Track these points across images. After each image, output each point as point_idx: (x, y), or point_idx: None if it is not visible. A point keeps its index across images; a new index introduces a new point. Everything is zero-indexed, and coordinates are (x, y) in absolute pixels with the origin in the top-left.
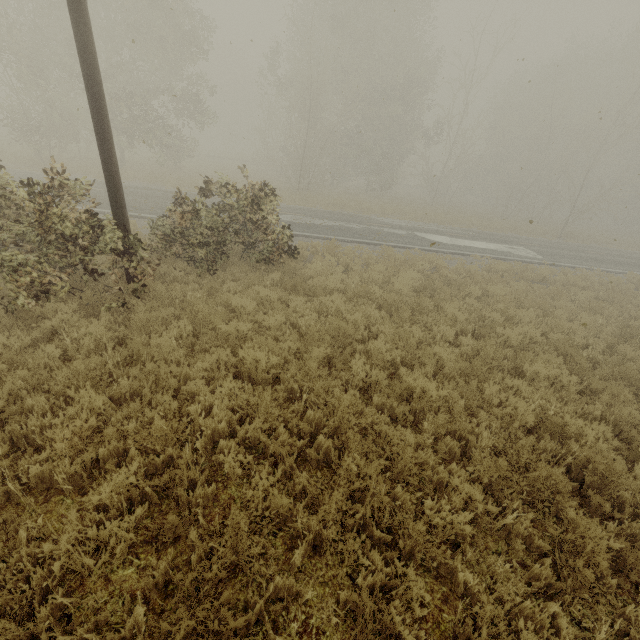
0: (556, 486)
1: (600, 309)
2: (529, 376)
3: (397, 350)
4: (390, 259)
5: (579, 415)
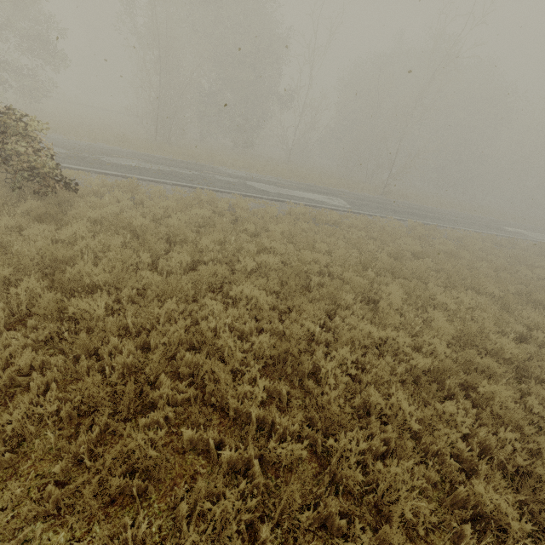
0: (167, 397)
1: (360, 245)
2: (237, 297)
3: (102, 274)
4: (186, 198)
5: (268, 330)
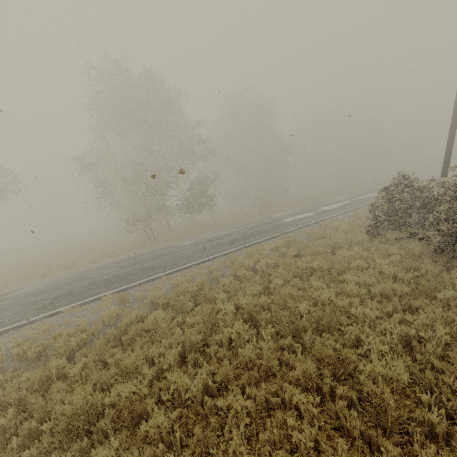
0: None
1: None
2: None
3: None
4: None
5: None
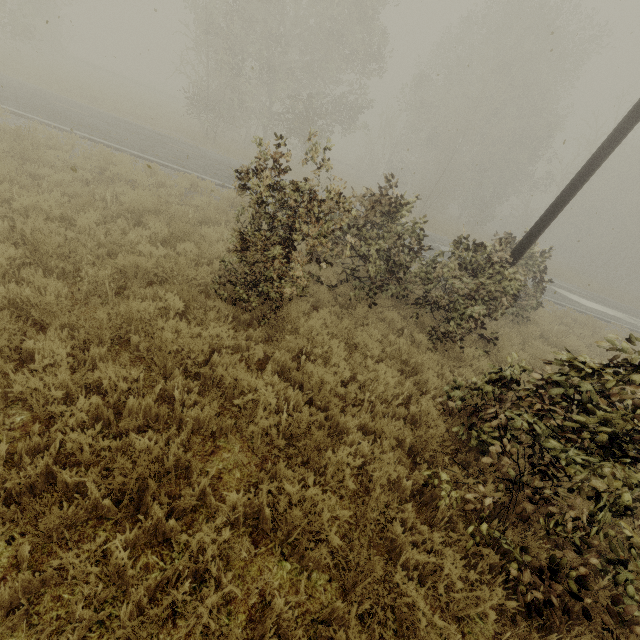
0: None
1: None
2: None
3: None
4: (587, 324)
5: None
